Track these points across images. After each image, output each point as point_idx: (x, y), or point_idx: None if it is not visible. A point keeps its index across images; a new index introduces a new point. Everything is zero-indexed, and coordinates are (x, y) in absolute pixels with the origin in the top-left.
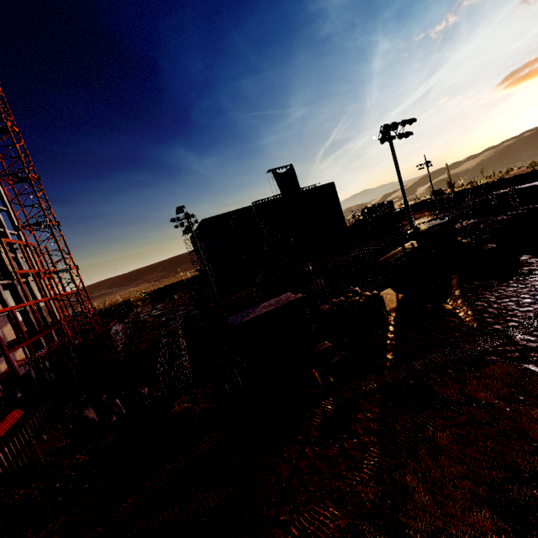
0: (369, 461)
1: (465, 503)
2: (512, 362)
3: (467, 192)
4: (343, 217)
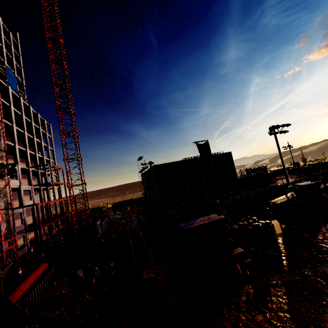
0: None
1: None
2: None
3: (316, 165)
4: (235, 172)
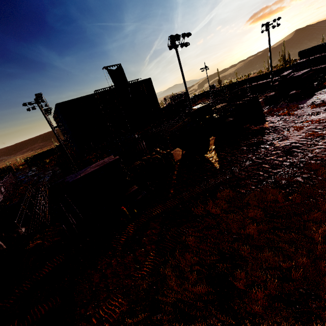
0: (148, 262)
1: (194, 280)
2: (232, 188)
3: (227, 86)
4: (158, 102)
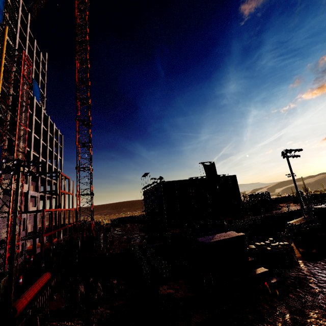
0: None
1: None
2: None
3: (320, 195)
4: (240, 196)
